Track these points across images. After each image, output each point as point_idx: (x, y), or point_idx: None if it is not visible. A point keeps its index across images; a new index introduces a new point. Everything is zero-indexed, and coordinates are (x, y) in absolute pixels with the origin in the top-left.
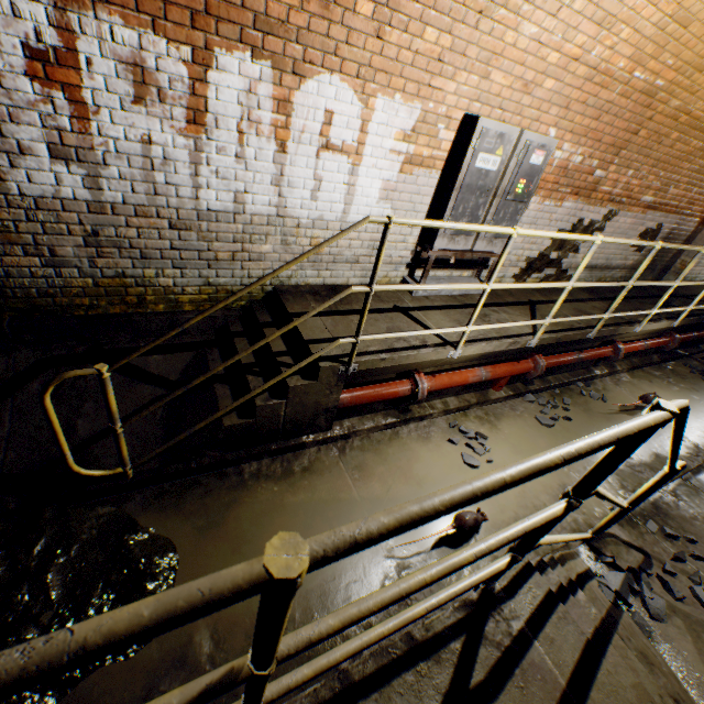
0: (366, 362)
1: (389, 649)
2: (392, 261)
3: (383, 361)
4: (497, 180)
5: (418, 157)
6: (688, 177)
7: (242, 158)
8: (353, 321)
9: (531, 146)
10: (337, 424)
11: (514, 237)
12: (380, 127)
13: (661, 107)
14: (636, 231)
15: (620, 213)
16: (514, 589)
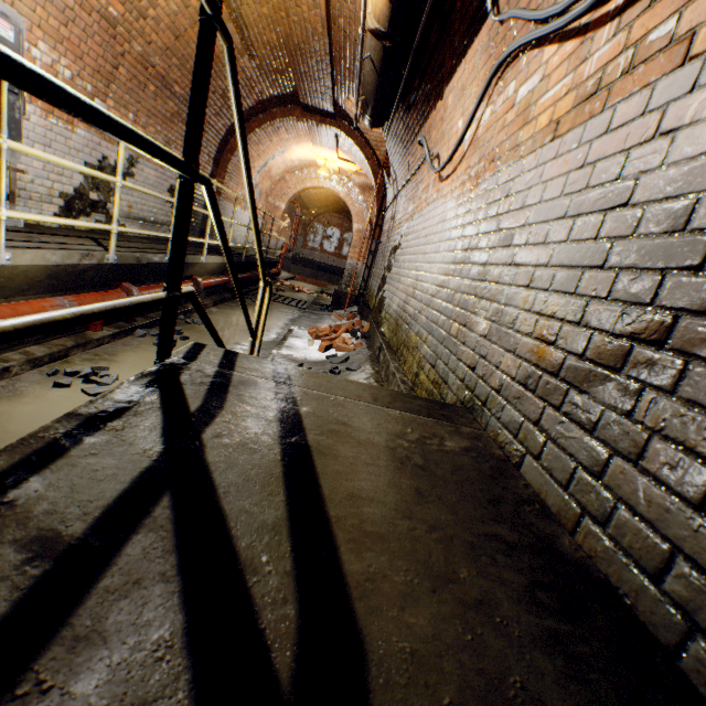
0: None
1: (42, 435)
2: None
3: None
4: None
5: None
6: (182, 141)
7: None
8: None
9: None
10: None
11: None
12: None
13: (128, 46)
14: (165, 187)
15: (143, 163)
16: (194, 356)
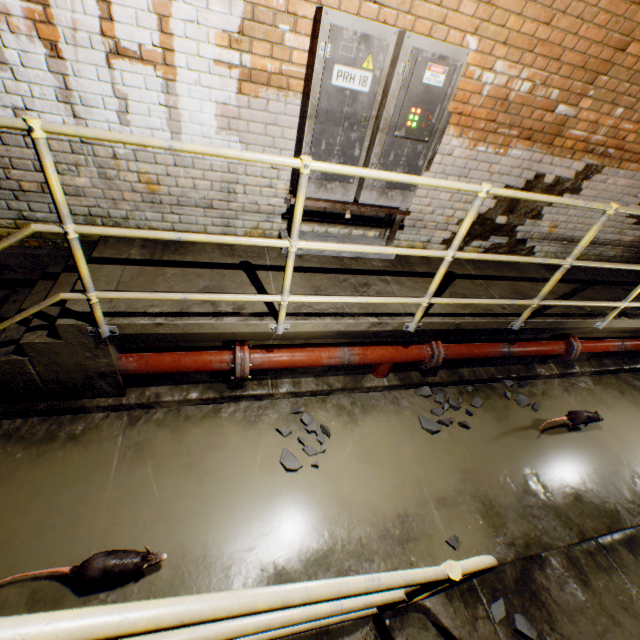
0: (133, 325)
1: None
2: (260, 209)
3: (161, 326)
4: (376, 108)
5: (261, 73)
6: None
7: (5, 64)
8: (166, 274)
9: (421, 58)
10: (139, 390)
11: (304, 172)
12: (188, 25)
13: None
14: (636, 197)
15: (608, 171)
16: None
